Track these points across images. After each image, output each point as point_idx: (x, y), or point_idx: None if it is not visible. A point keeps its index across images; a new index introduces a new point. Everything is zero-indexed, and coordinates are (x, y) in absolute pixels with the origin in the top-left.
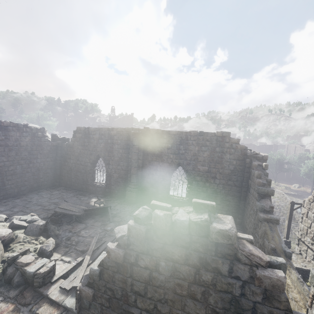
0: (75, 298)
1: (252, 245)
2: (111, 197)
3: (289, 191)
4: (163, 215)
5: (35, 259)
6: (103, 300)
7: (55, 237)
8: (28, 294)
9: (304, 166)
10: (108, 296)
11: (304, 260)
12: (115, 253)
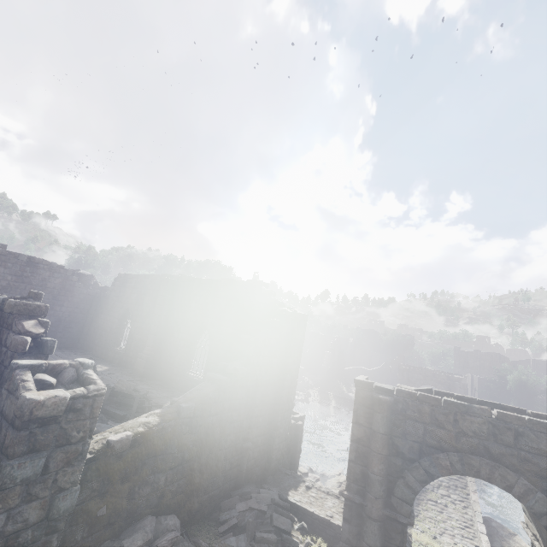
0: None
1: (38, 323)
2: (125, 368)
3: None
4: None
5: None
6: None
7: None
8: None
9: None
10: None
11: None
12: None
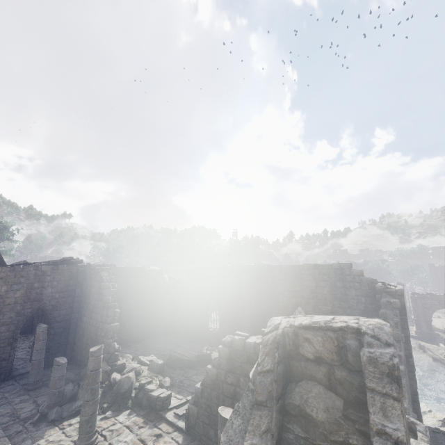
0: (185, 416)
1: None
2: None
3: None
4: (238, 338)
5: (157, 388)
6: (204, 417)
7: (170, 378)
8: (152, 414)
9: None
10: (208, 413)
11: None
12: (211, 372)
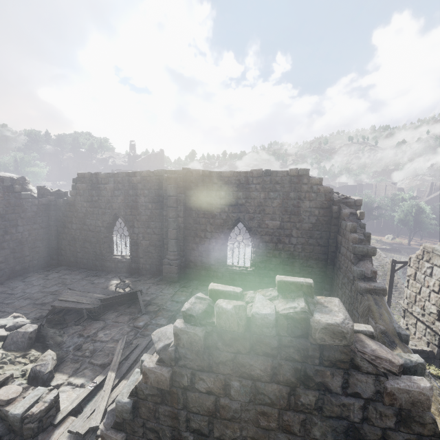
0: None
1: (373, 340)
2: (141, 275)
3: (382, 245)
4: (232, 308)
5: (23, 391)
6: None
7: (56, 347)
8: None
9: (400, 211)
10: None
11: (413, 337)
12: (156, 375)
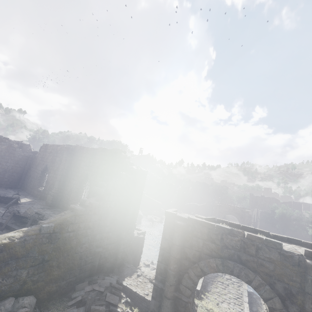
0: None
1: None
2: (42, 200)
3: None
4: None
5: None
6: None
7: None
8: None
9: (311, 225)
10: None
11: None
12: None
